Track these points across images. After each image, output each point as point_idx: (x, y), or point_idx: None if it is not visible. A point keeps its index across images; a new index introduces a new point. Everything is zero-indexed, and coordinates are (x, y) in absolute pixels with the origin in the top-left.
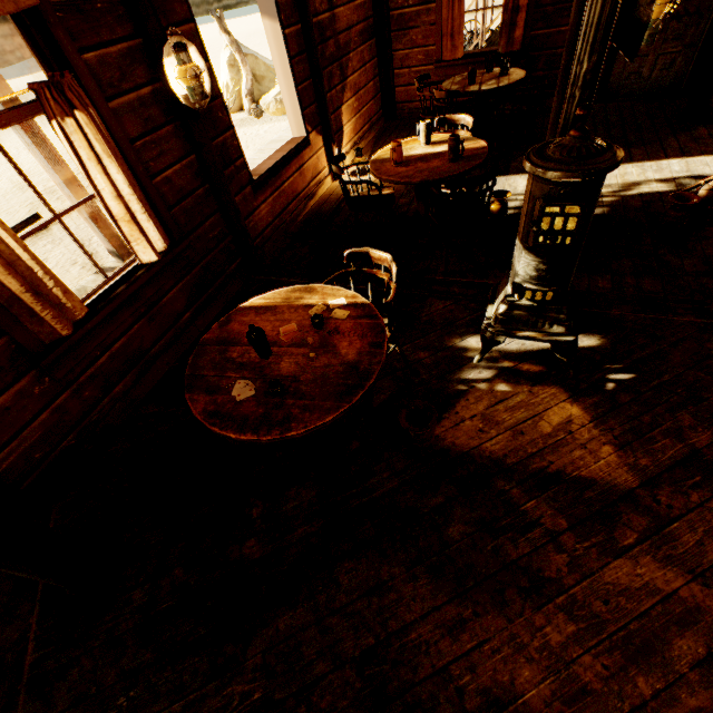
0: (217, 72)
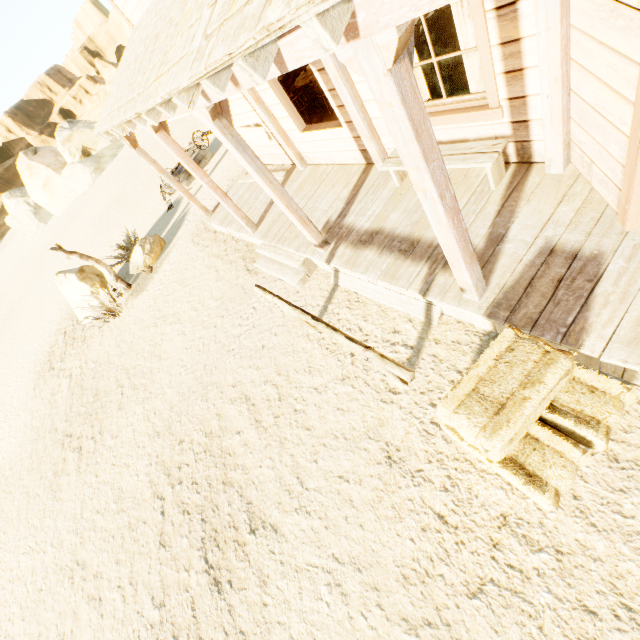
0: (4, 362)
